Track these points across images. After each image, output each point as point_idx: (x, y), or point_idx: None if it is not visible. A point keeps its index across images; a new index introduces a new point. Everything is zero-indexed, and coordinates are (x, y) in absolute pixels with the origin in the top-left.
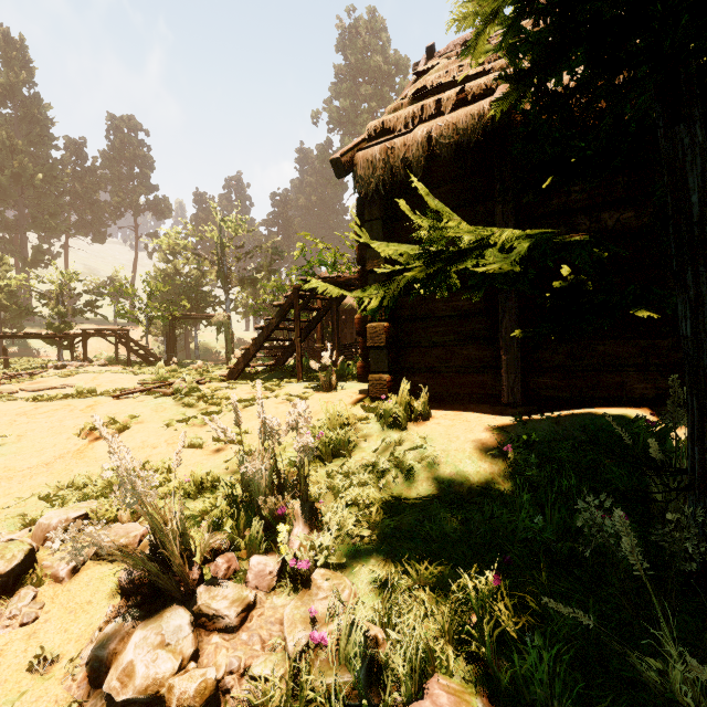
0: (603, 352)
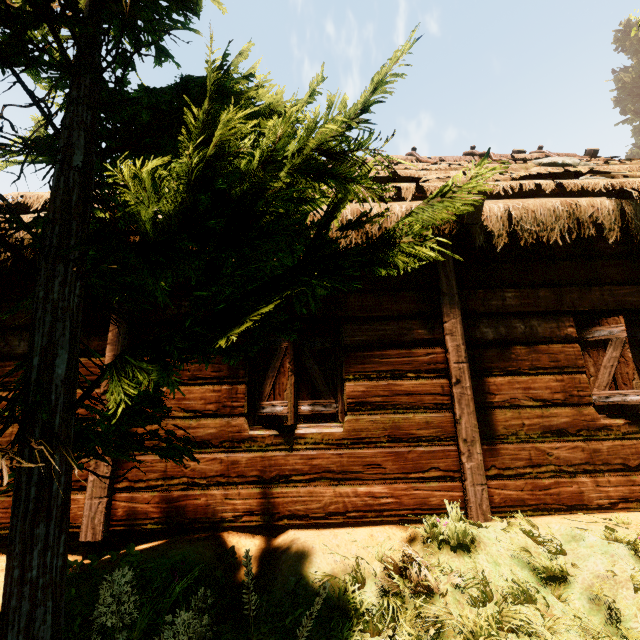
0: (194, 470)
